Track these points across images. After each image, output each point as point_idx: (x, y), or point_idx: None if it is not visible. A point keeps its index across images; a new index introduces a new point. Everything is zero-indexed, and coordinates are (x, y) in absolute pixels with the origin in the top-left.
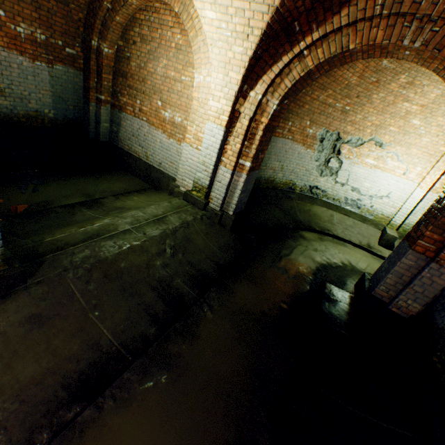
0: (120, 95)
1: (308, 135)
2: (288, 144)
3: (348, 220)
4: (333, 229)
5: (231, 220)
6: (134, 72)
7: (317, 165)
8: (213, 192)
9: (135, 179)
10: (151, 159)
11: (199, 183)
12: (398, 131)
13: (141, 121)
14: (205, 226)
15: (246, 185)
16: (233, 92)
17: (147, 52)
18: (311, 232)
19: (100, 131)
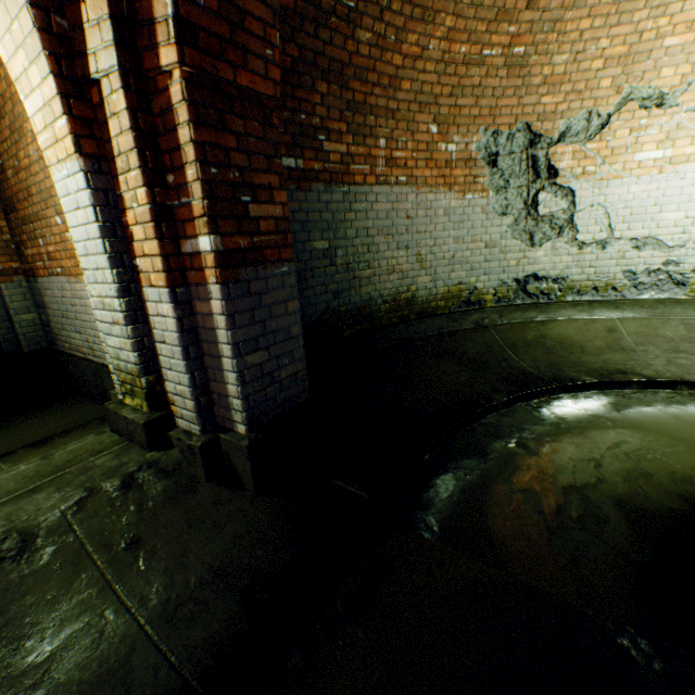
0: (24, 248)
1: (450, 161)
2: (408, 198)
3: (666, 327)
4: (635, 363)
5: (242, 453)
6: (17, 188)
7: (509, 223)
8: (166, 379)
9: (83, 409)
10: (98, 351)
11: (122, 366)
12: (693, 37)
13: (58, 278)
14: (137, 511)
15: (254, 321)
16: (25, 15)
17: (10, 133)
18: (570, 395)
19: (18, 333)
